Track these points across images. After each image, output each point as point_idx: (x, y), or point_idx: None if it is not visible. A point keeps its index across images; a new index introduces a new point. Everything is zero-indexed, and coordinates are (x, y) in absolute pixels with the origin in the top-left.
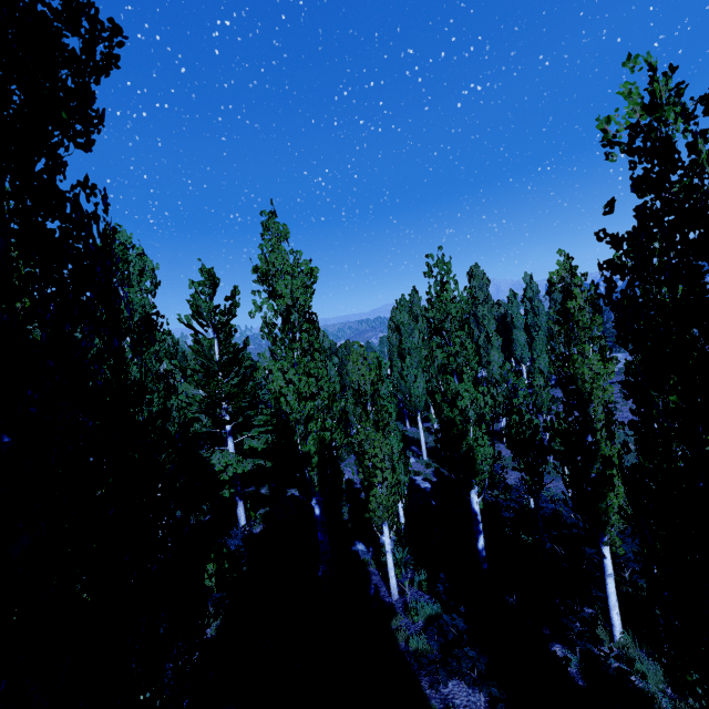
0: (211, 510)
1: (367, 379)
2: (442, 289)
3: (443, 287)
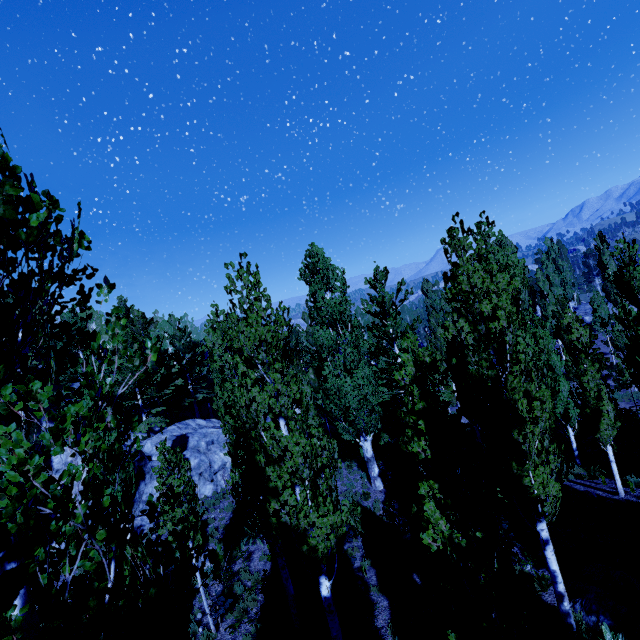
0: (376, 458)
1: (584, 336)
2: (632, 264)
3: (634, 263)
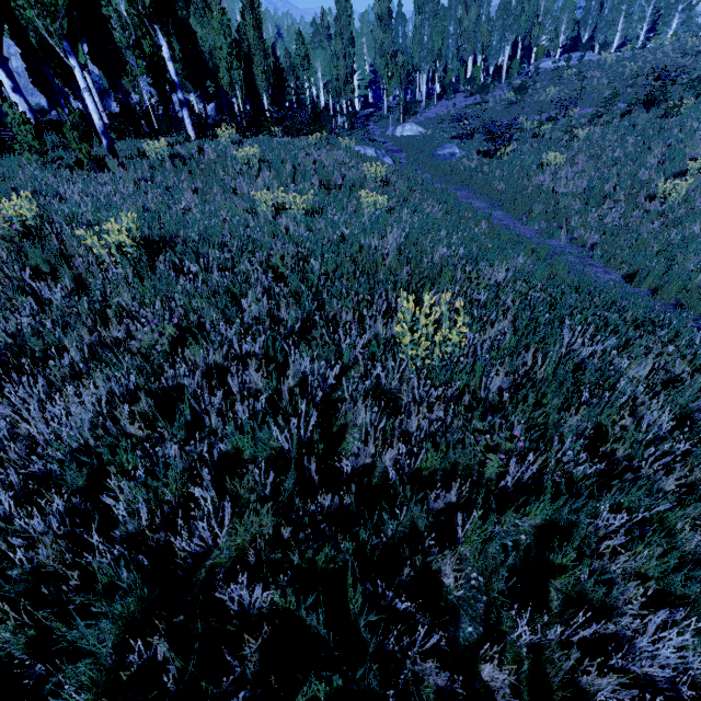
0: None
1: None
2: None
3: None
